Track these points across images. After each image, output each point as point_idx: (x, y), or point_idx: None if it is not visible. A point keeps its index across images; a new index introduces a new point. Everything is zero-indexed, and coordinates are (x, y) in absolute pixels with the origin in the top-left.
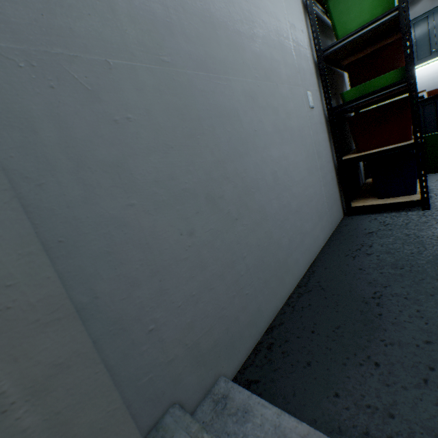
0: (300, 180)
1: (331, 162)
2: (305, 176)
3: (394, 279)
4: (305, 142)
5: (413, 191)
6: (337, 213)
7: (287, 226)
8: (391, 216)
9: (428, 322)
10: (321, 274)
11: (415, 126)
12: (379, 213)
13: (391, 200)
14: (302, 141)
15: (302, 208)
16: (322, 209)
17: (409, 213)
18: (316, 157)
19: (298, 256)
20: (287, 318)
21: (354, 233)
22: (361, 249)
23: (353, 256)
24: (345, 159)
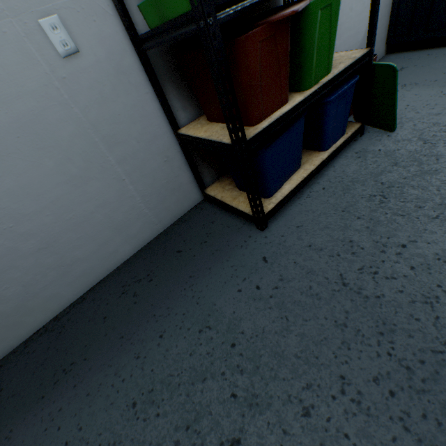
0: (46, 206)
1: (167, 134)
2: (63, 194)
3: (100, 352)
4: (54, 139)
5: (266, 195)
6: (183, 202)
7: (13, 275)
8: (226, 225)
9: (48, 429)
10: (81, 309)
11: (228, 122)
12: (227, 212)
13: (240, 199)
14: (41, 141)
15: (60, 238)
16: (130, 216)
17: (243, 227)
18: (104, 148)
19: (58, 290)
20: (9, 361)
21: (171, 243)
22: (141, 282)
23: (124, 292)
24: (180, 134)
